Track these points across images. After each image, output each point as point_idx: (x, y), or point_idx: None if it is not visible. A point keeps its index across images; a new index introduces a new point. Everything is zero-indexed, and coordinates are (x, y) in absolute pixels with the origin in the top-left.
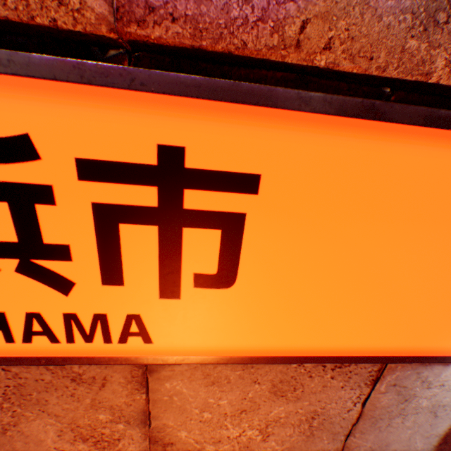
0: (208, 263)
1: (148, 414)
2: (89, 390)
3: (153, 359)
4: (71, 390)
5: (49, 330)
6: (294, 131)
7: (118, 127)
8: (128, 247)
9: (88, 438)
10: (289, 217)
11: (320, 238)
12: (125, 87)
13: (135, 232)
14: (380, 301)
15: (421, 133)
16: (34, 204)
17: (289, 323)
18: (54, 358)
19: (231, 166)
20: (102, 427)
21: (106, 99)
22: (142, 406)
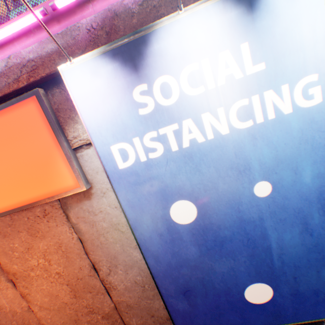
0: None
1: None
2: None
3: None
4: None
5: None
6: None
7: None
8: None
9: None
10: None
11: None
12: None
13: None
14: (11, 179)
15: None
16: None
17: None
18: None
19: None
20: None
21: None
22: None
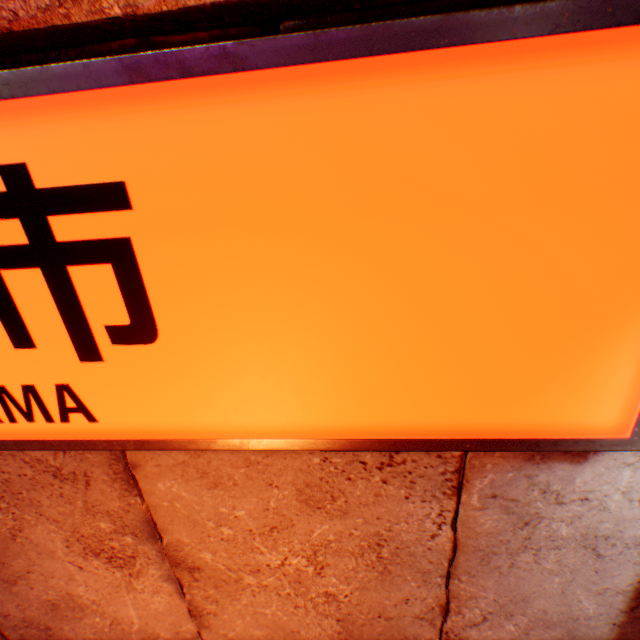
0: (116, 311)
1: (154, 524)
2: (77, 490)
3: (108, 443)
4: (59, 489)
5: None
6: (139, 114)
7: None
8: (23, 299)
9: (100, 553)
10: (187, 235)
11: (243, 260)
12: None
13: (22, 279)
14: (377, 349)
15: (316, 74)
16: None
17: (256, 389)
18: (7, 442)
19: (87, 178)
20: (110, 539)
21: None
22: (144, 514)
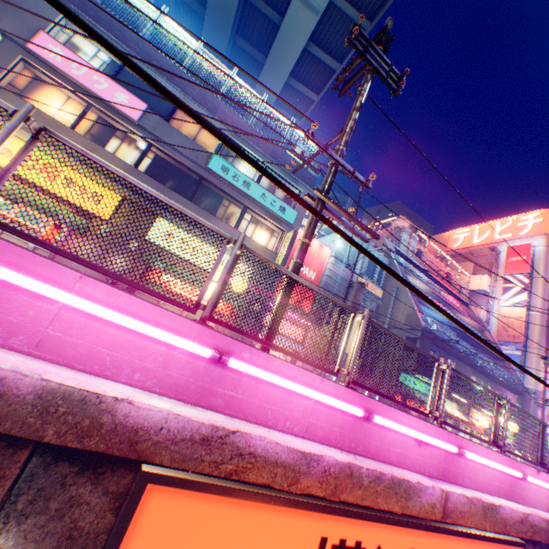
0: None
1: None
2: None
3: None
4: None
5: None
6: (461, 542)
7: (430, 542)
8: None
9: None
10: None
11: None
12: (434, 530)
13: None
14: None
15: (483, 541)
16: None
17: None
18: None
19: None
20: None
21: (430, 534)
22: None
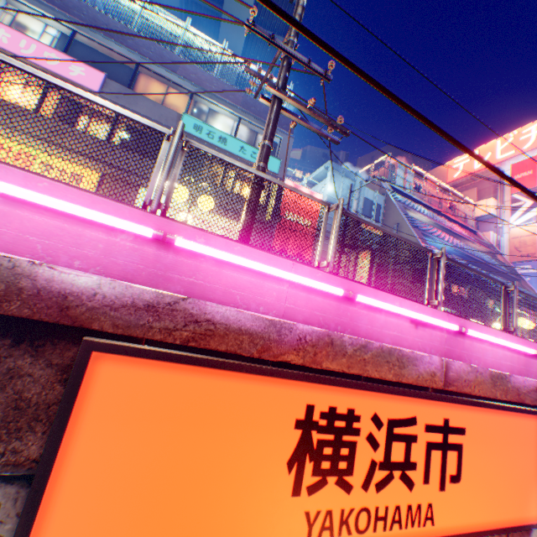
0: (452, 467)
1: None
2: None
3: None
4: None
5: (399, 517)
6: (470, 411)
7: (434, 411)
8: (431, 461)
9: None
10: (472, 443)
11: (480, 452)
12: (437, 399)
13: (434, 453)
14: (501, 485)
15: (495, 411)
16: (410, 442)
17: (477, 503)
18: None
19: (458, 424)
20: None
21: (433, 403)
22: None
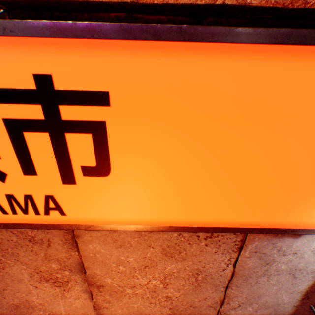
0: (89, 158)
1: (82, 265)
2: (42, 248)
3: (70, 226)
4: (31, 247)
5: (0, 205)
6: (125, 56)
7: (4, 64)
8: (34, 149)
9: (49, 279)
10: (138, 122)
11: (165, 138)
12: (2, 34)
13: (35, 138)
14: (223, 185)
15: (225, 49)
16: None
17: (157, 202)
18: (8, 224)
19: (87, 86)
20: (56, 272)
21: None
22: (78, 260)
